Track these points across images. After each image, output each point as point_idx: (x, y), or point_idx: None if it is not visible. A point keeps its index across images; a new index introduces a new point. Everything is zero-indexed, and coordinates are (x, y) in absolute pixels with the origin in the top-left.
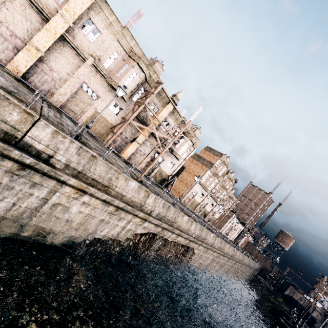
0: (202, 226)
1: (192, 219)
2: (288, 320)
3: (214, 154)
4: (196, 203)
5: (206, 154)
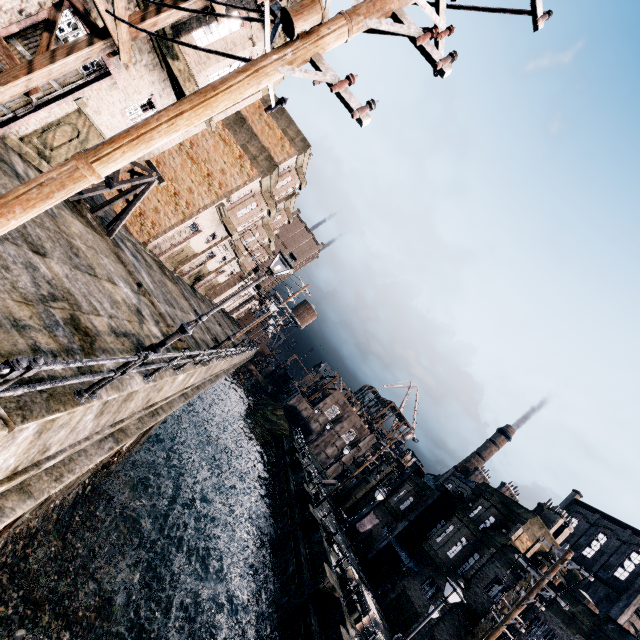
0: (208, 348)
1: (199, 364)
2: (299, 468)
3: (287, 134)
4: (188, 254)
5: (263, 118)
